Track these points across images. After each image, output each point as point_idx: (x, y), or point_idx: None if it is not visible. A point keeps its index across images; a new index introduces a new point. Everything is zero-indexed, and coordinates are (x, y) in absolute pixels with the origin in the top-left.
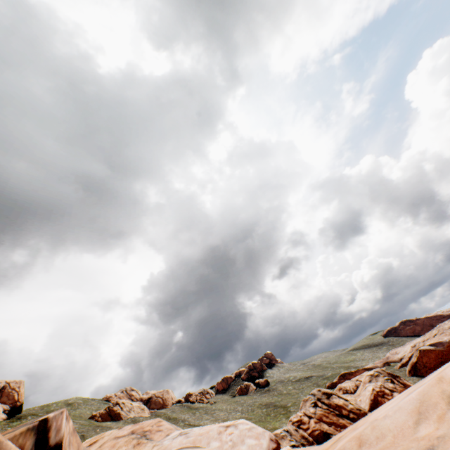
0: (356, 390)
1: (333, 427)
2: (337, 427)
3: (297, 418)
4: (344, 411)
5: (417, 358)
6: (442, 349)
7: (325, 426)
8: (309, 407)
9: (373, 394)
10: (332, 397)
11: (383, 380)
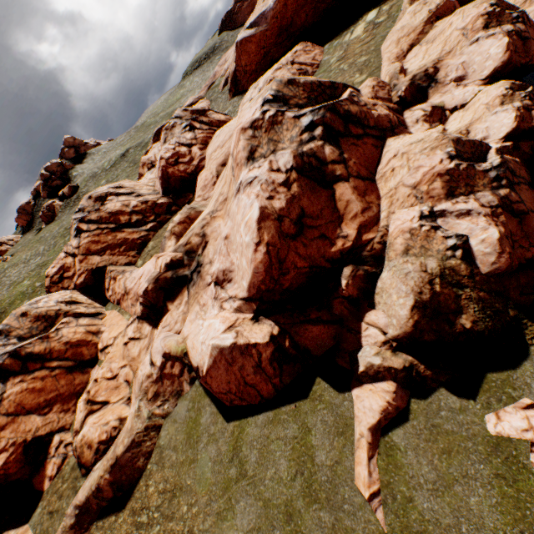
0: None
1: (109, 254)
2: (115, 251)
3: (58, 266)
4: (123, 219)
5: (236, 64)
6: (266, 28)
7: (96, 260)
8: (73, 240)
9: (161, 169)
10: (107, 203)
11: (181, 131)
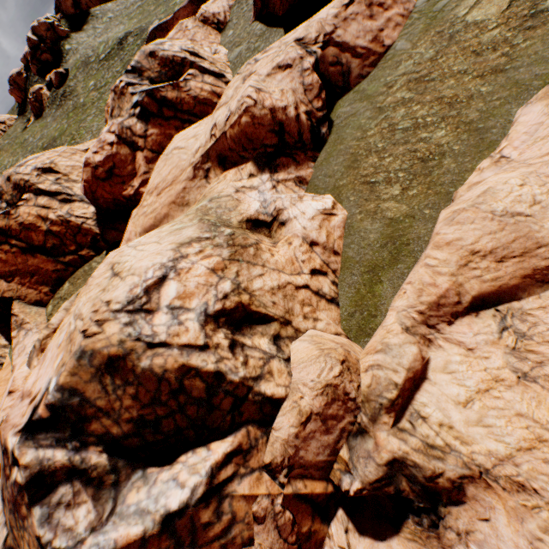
0: None
1: (18, 282)
2: (25, 279)
3: None
4: (37, 239)
5: None
6: None
7: (2, 286)
8: None
9: (83, 184)
10: (20, 205)
11: (130, 109)
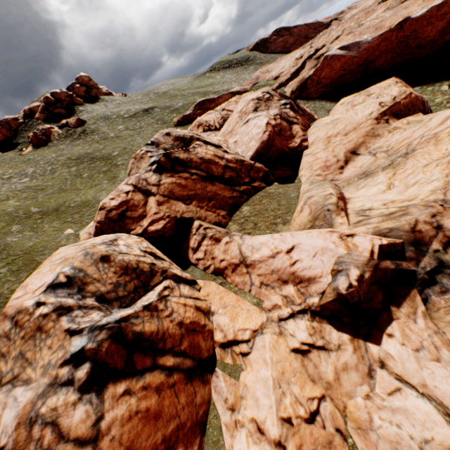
0: (223, 125)
1: (196, 205)
2: (202, 203)
3: (118, 199)
4: (216, 170)
5: (314, 73)
6: (355, 55)
7: (180, 207)
8: (147, 173)
9: (267, 133)
10: (195, 147)
11: (279, 106)
